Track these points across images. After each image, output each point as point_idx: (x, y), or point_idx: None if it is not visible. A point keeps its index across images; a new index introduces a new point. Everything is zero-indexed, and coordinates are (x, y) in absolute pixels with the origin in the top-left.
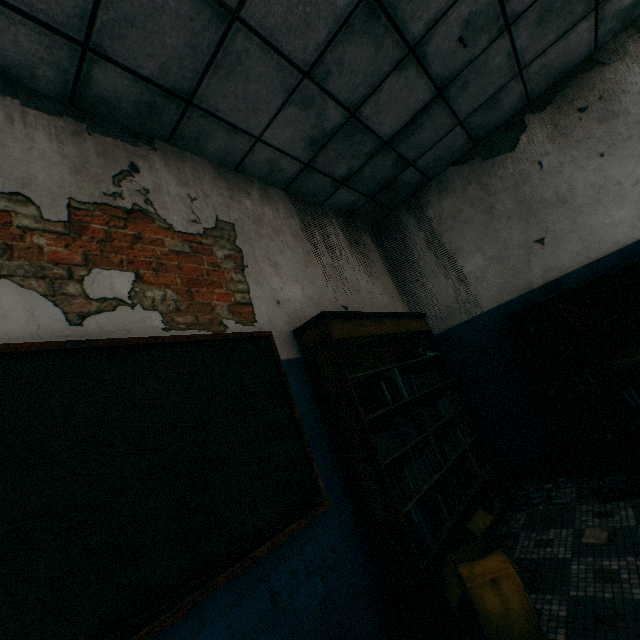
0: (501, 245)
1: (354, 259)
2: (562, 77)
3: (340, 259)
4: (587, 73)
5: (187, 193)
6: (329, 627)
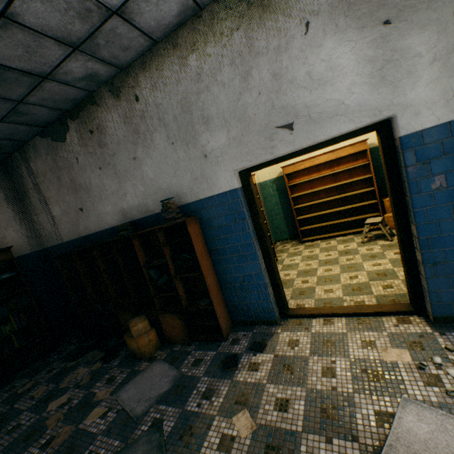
0: (67, 204)
1: None
2: (81, 101)
3: None
4: (91, 106)
5: None
6: None
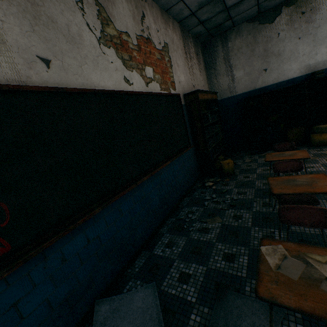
0: (252, 68)
1: (196, 63)
2: None
3: (193, 63)
4: None
5: (156, 28)
6: (191, 171)
